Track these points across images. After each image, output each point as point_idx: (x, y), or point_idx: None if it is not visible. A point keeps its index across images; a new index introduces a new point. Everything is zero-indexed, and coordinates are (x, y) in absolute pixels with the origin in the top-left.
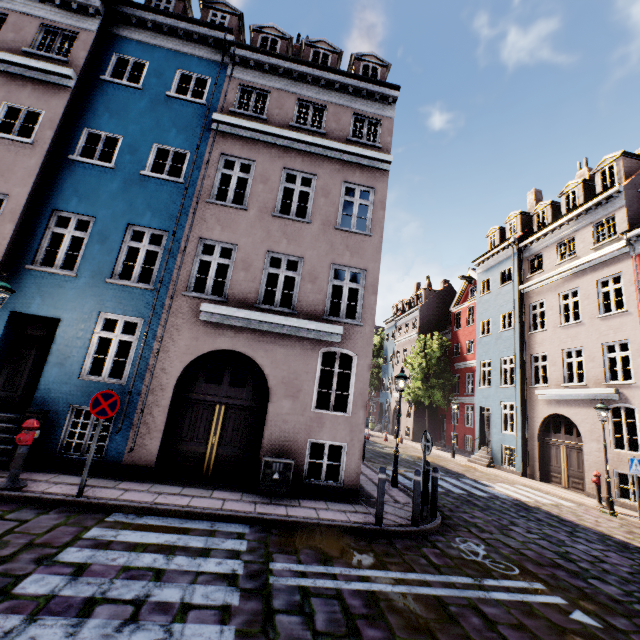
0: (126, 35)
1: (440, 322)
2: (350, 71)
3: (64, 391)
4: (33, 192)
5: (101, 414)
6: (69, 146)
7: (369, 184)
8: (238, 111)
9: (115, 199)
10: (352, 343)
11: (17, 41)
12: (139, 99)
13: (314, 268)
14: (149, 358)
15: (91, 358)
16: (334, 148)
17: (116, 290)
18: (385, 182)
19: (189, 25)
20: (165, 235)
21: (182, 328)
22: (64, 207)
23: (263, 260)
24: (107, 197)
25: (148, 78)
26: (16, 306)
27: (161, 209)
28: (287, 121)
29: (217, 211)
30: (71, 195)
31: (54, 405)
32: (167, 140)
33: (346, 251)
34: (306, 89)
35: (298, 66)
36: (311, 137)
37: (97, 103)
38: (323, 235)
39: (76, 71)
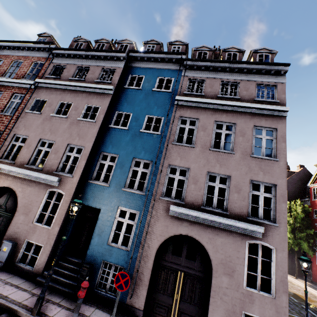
0: (135, 65)
1: (299, 192)
2: (249, 59)
3: (100, 251)
4: (94, 144)
5: (119, 287)
6: (109, 120)
7: (272, 126)
8: (188, 93)
9: (127, 145)
10: (270, 238)
11: (92, 77)
12: (140, 94)
13: (238, 183)
14: (141, 236)
15: (113, 232)
16: (246, 106)
17: (126, 194)
18: (284, 124)
19: (163, 55)
20: (150, 163)
21: (159, 219)
22: (105, 150)
23: (205, 177)
24: (124, 144)
25: (144, 83)
26: (83, 201)
27: (149, 149)
28: (215, 94)
29: (178, 148)
30: (109, 144)
31: (95, 259)
32: (152, 112)
33: (260, 171)
34: (226, 75)
35: (221, 64)
36: (231, 102)
37: (122, 99)
38: (242, 161)
39: (114, 86)
